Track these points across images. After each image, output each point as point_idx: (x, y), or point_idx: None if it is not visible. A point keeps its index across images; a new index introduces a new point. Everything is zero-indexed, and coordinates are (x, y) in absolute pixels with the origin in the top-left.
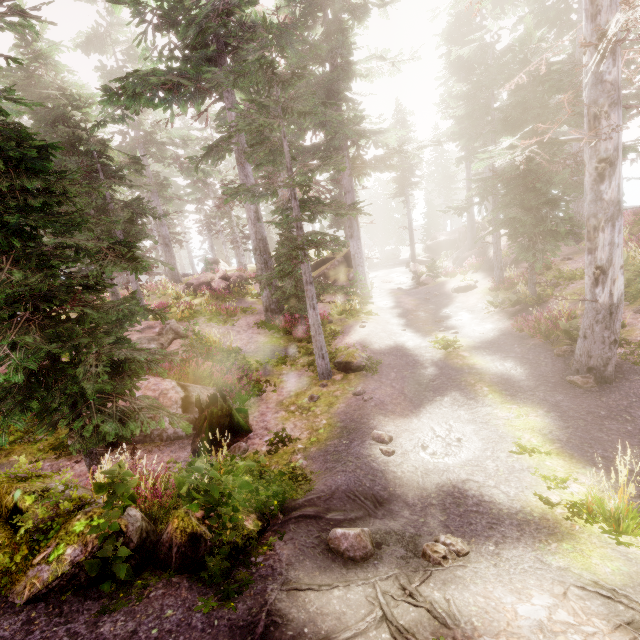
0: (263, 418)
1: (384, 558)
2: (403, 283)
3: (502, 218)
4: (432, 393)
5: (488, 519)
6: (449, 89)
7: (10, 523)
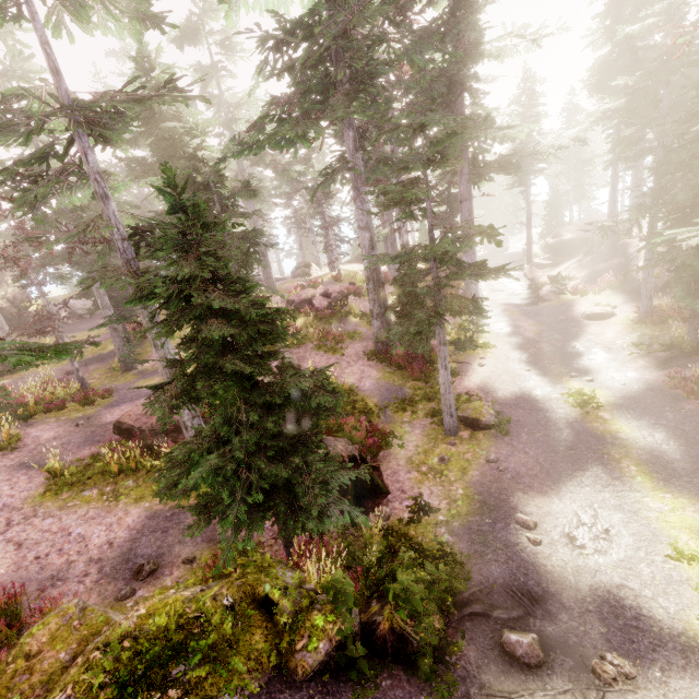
0: (397, 477)
1: (555, 668)
2: (517, 293)
3: (666, 258)
4: (570, 465)
5: (650, 638)
6: (601, 59)
7: (263, 607)
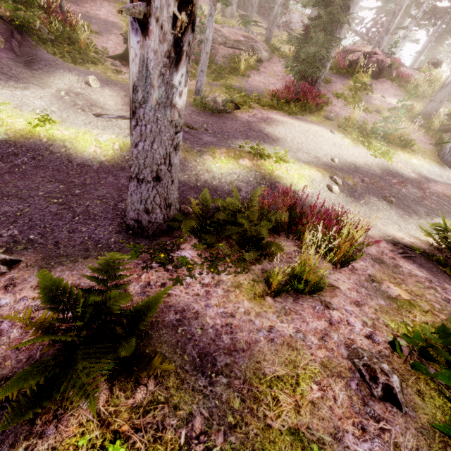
0: None
1: None
2: None
3: None
4: None
5: None
6: None
7: None
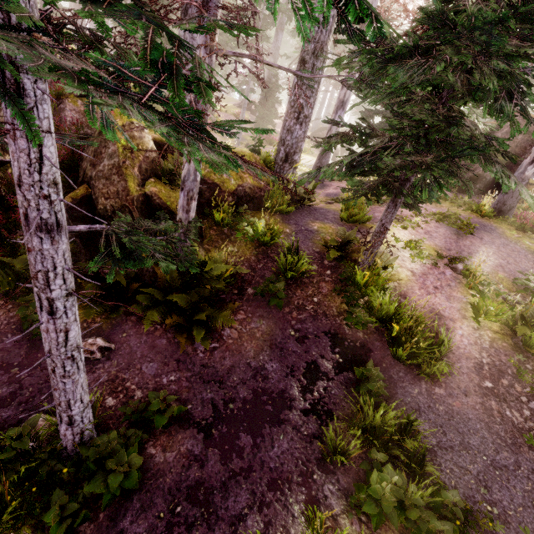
0: None
1: None
2: None
3: None
4: None
5: None
6: None
7: None
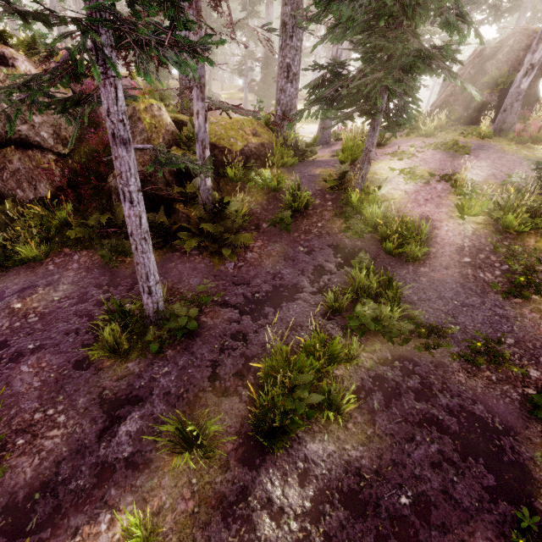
0: None
1: None
2: None
3: None
4: None
5: None
6: None
7: None
